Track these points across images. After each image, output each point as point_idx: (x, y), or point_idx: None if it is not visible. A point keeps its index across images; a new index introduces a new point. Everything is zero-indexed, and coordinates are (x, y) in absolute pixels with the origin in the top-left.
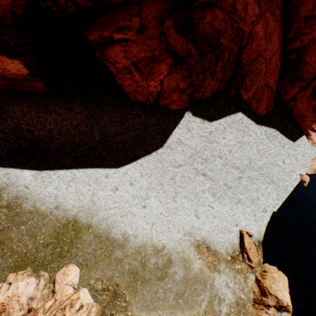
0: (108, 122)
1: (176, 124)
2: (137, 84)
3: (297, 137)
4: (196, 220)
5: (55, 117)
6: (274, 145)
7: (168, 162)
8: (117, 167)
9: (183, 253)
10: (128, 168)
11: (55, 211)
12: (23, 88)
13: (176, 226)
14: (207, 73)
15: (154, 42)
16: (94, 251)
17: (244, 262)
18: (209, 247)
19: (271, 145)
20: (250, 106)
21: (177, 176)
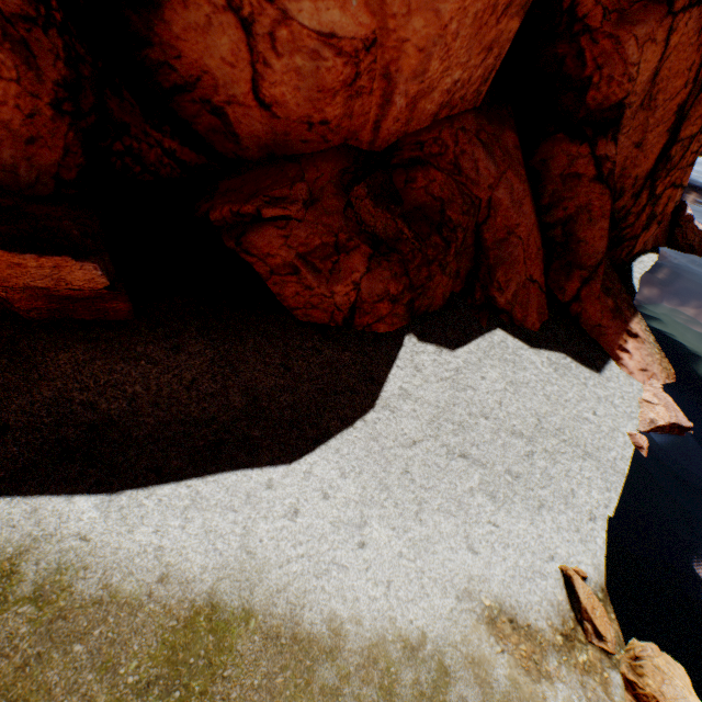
0: (258, 367)
1: (391, 359)
2: (311, 291)
3: (602, 363)
4: (473, 559)
5: (145, 368)
6: (570, 383)
7: (391, 438)
8: (289, 461)
9: (468, 644)
10: (311, 461)
11: (159, 588)
12: (84, 314)
13: (436, 581)
14: (433, 265)
15: (336, 220)
16: (267, 678)
17: (591, 644)
18: (513, 619)
19: (565, 384)
20: (512, 316)
21: (414, 466)
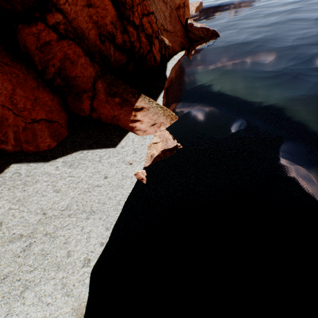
0: None
1: None
2: None
3: (120, 138)
4: None
5: None
6: (85, 167)
7: None
8: None
9: None
10: None
11: None
12: None
13: None
14: None
15: None
16: None
17: None
18: None
19: (80, 170)
20: (26, 151)
21: None
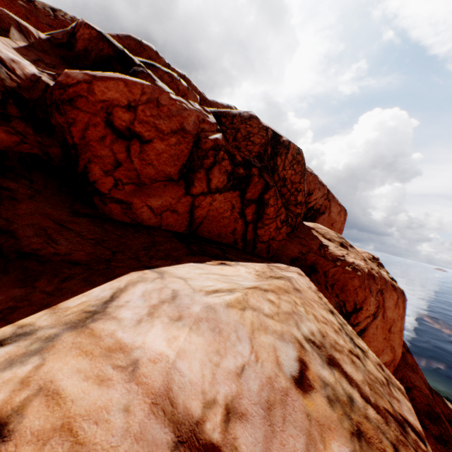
0: None
1: None
2: None
3: None
4: None
5: None
6: None
7: None
8: None
9: None
10: None
11: None
12: None
13: None
14: (451, 438)
15: (430, 439)
16: None
17: None
18: None
19: None
20: None
21: None
